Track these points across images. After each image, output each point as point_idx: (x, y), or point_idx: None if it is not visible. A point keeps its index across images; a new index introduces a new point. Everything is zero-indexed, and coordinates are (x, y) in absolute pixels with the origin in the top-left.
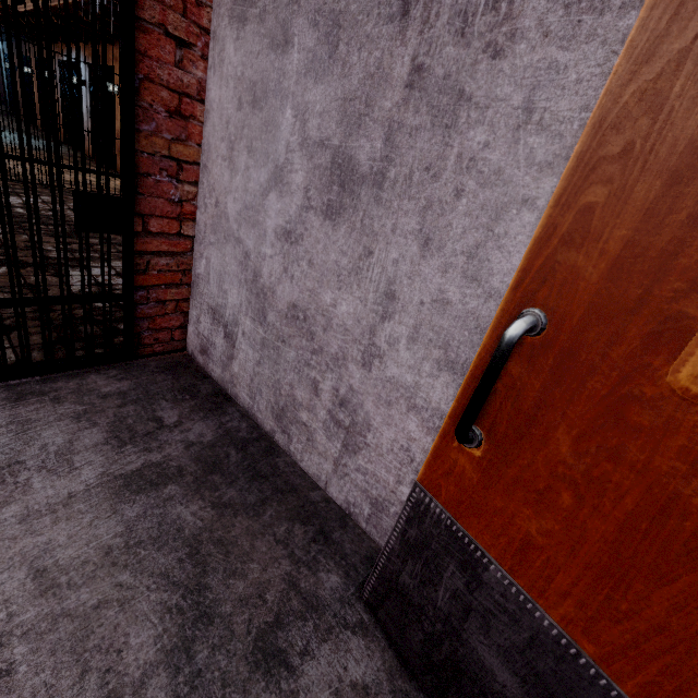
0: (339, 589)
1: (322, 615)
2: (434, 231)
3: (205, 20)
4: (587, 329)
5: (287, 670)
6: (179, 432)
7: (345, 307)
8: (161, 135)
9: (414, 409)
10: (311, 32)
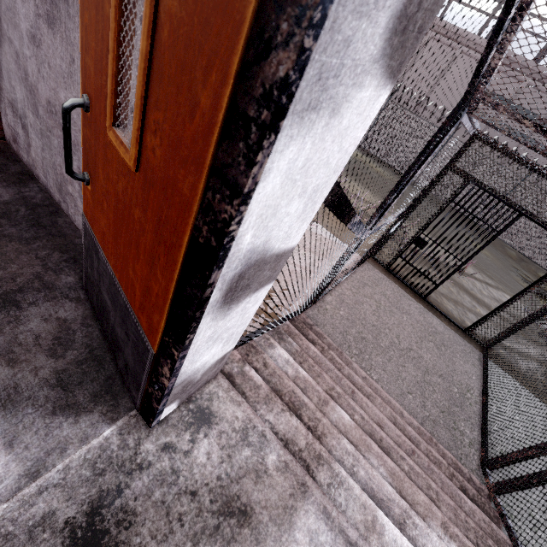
0: (71, 283)
1: (53, 292)
2: None
3: None
4: (96, 106)
5: (17, 308)
6: None
7: None
8: None
9: None
10: None
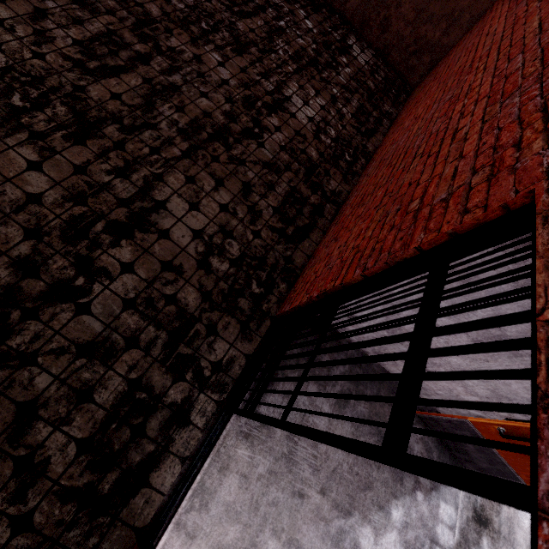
0: None
1: None
2: None
3: None
4: None
5: None
6: (336, 369)
7: (455, 360)
8: None
9: (465, 388)
10: None
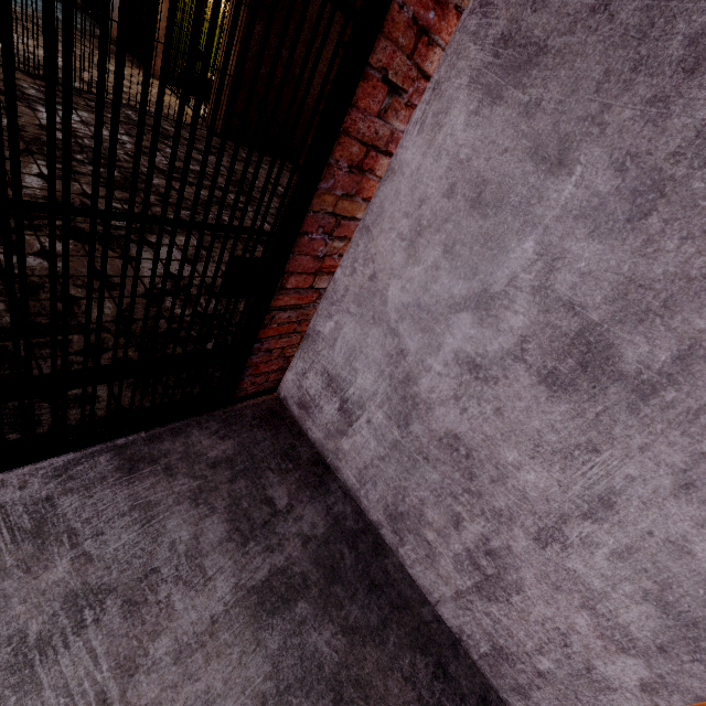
0: None
1: None
2: (705, 482)
3: (427, 60)
4: None
5: None
6: (293, 521)
7: (532, 477)
8: (333, 191)
9: (591, 610)
10: (609, 174)
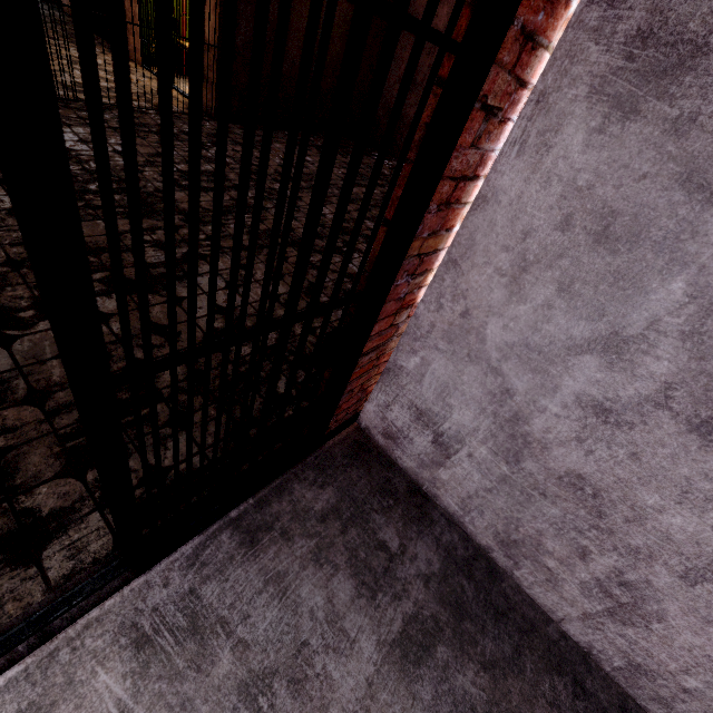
0: None
1: None
2: None
3: (527, 66)
4: None
5: None
6: (409, 562)
7: (679, 521)
8: (420, 235)
9: None
10: None
